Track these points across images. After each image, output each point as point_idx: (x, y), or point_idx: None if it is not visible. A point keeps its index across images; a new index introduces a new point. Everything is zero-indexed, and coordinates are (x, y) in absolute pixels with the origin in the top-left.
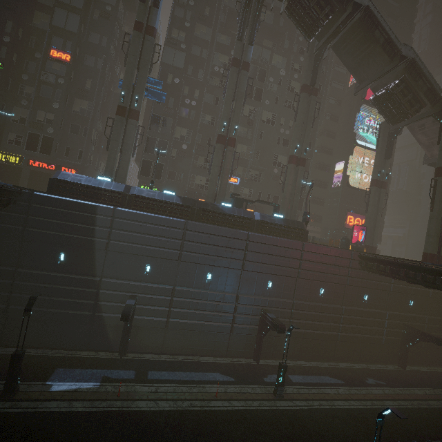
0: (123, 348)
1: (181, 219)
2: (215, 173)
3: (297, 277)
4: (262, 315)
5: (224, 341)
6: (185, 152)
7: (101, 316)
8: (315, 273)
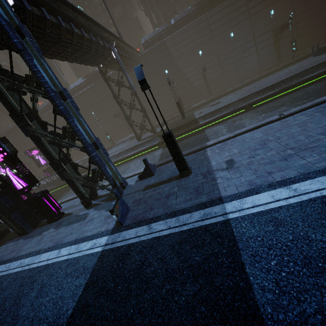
0: (209, 91)
1: (202, 16)
2: None
3: None
4: (273, 35)
5: (256, 64)
6: None
7: (194, 85)
8: None
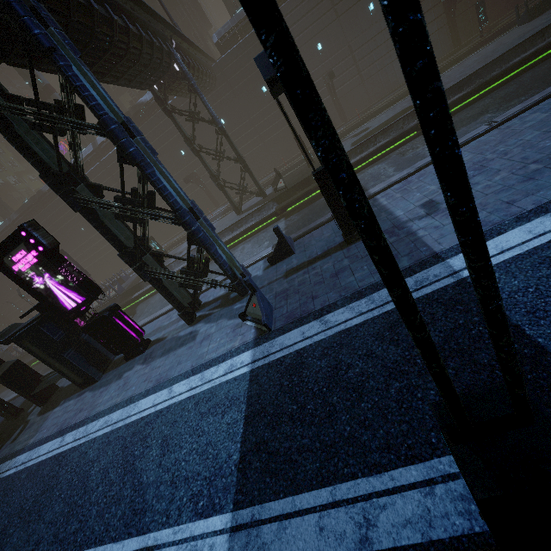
0: (343, 114)
1: None
2: None
3: None
4: None
5: None
6: None
7: None
8: None
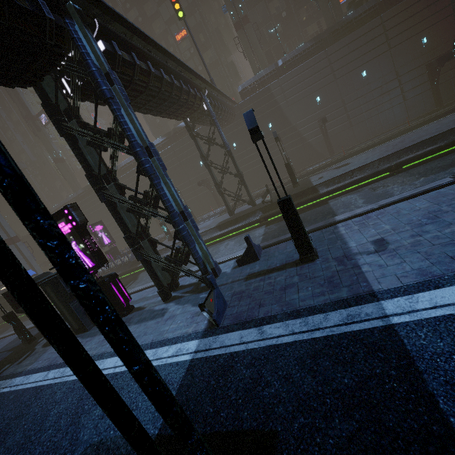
0: (331, 149)
1: (321, 52)
2: (324, 2)
3: (454, 14)
4: (428, 70)
5: (401, 111)
6: (287, 18)
7: (308, 143)
8: None
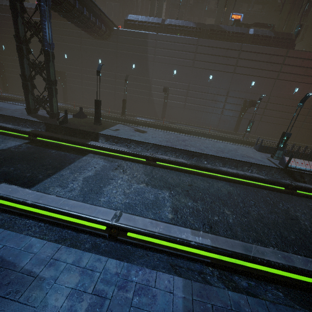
0: (163, 114)
1: (195, 38)
2: (222, 3)
3: (276, 79)
4: (243, 104)
5: (216, 119)
6: None
7: (152, 99)
8: (293, 75)
